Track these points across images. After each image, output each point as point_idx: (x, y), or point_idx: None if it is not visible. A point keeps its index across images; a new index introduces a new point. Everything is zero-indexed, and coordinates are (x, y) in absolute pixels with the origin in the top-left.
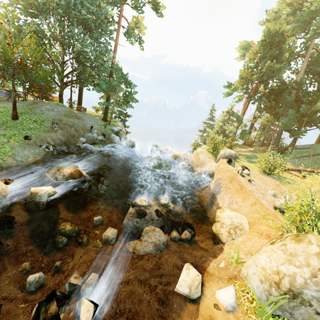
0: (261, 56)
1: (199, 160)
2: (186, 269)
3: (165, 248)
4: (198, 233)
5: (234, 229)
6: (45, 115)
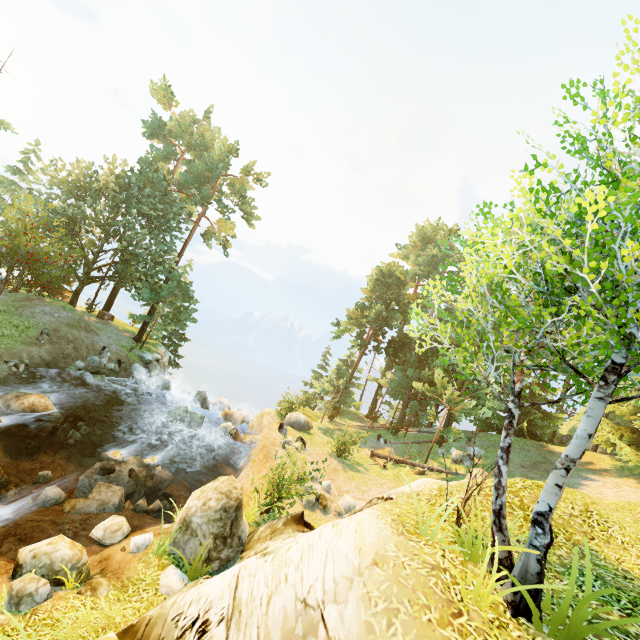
0: (377, 296)
1: (261, 425)
2: (114, 516)
3: (113, 510)
4: None
5: None
6: (36, 320)
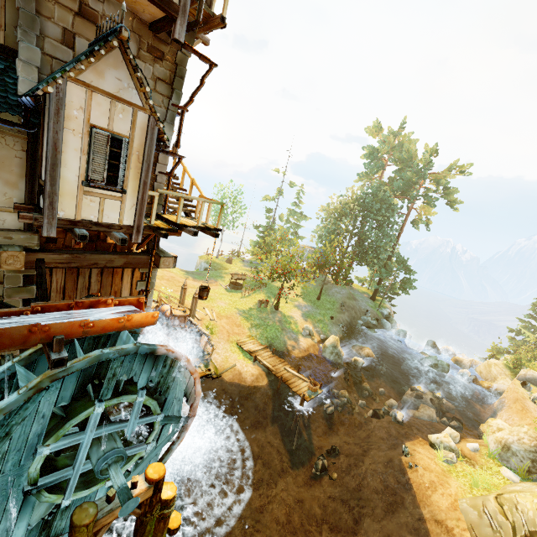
0: None
1: (490, 373)
2: (450, 428)
3: (436, 421)
4: (468, 433)
5: (498, 431)
6: (335, 297)
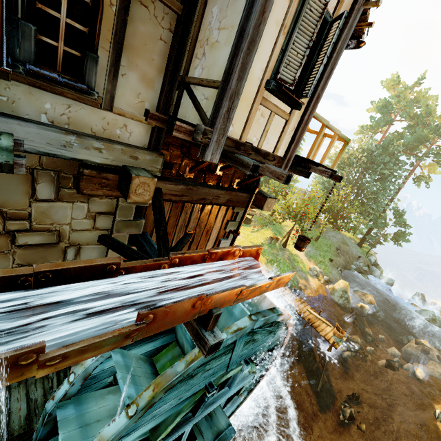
0: None
1: None
2: None
3: None
4: None
5: None
6: (331, 241)
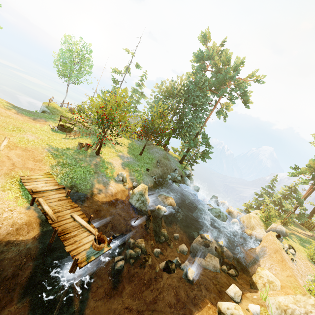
0: None
1: (250, 223)
2: (234, 285)
3: (219, 271)
4: (239, 277)
5: (268, 284)
6: (154, 155)
